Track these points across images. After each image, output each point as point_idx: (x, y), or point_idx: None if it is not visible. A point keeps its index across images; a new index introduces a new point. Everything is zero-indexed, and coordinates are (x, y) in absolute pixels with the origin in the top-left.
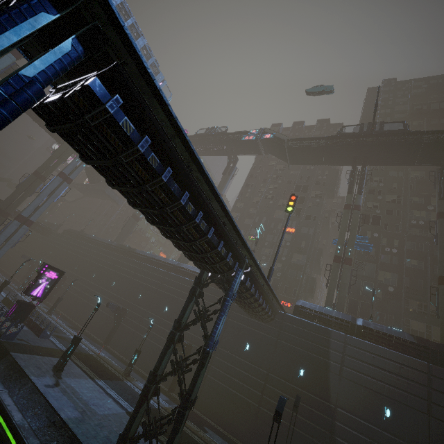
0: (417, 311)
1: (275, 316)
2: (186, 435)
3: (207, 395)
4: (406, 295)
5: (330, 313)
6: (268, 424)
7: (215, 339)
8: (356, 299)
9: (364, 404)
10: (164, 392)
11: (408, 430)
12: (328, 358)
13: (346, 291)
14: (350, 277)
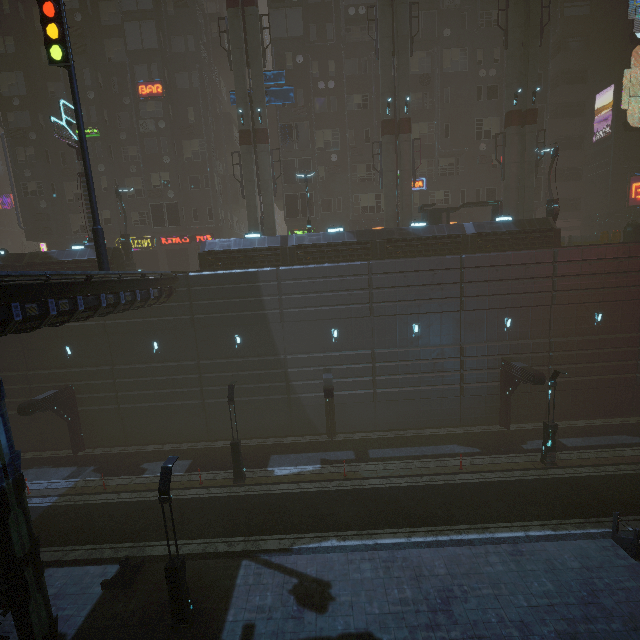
0: (366, 179)
1: (174, 288)
2: (107, 508)
3: (133, 425)
4: (352, 160)
5: (252, 246)
6: (221, 411)
7: (0, 464)
8: (293, 193)
9: (313, 338)
10: (66, 462)
11: (355, 340)
12: (264, 309)
13: (271, 192)
14: (272, 166)
